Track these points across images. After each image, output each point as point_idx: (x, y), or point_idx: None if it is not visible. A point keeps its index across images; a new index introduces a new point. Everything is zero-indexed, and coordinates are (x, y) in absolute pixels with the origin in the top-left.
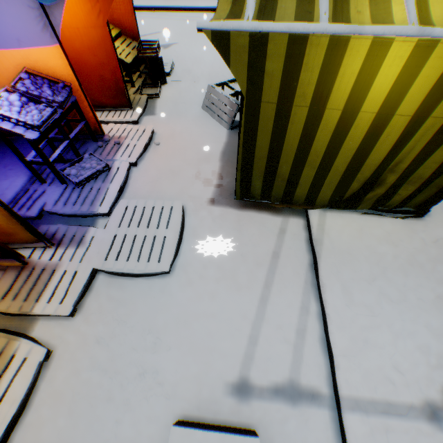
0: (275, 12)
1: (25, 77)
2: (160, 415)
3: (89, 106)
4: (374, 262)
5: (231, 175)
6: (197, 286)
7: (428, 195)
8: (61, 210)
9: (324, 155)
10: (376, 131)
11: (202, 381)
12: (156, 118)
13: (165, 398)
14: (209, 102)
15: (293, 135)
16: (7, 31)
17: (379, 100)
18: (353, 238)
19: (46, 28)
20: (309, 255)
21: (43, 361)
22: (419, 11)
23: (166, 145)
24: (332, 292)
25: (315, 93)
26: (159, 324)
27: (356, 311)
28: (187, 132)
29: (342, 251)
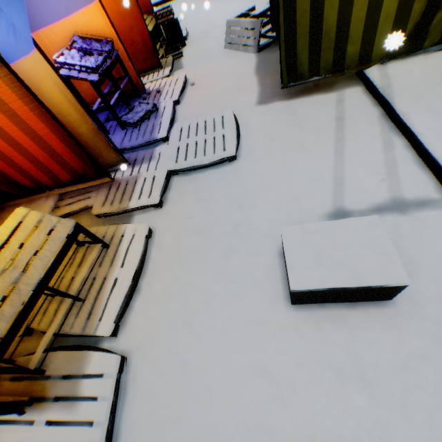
0: None
1: (76, 39)
2: (264, 249)
3: (129, 61)
4: None
5: (271, 81)
6: (266, 161)
7: None
8: (127, 145)
9: None
10: None
11: (296, 219)
12: (185, 70)
13: (264, 237)
14: (230, 38)
15: None
16: (56, 2)
17: None
18: (426, 73)
19: None
20: (377, 109)
21: (148, 233)
22: None
23: (201, 83)
24: (417, 116)
25: None
26: (239, 193)
27: None
28: (216, 69)
29: (416, 86)
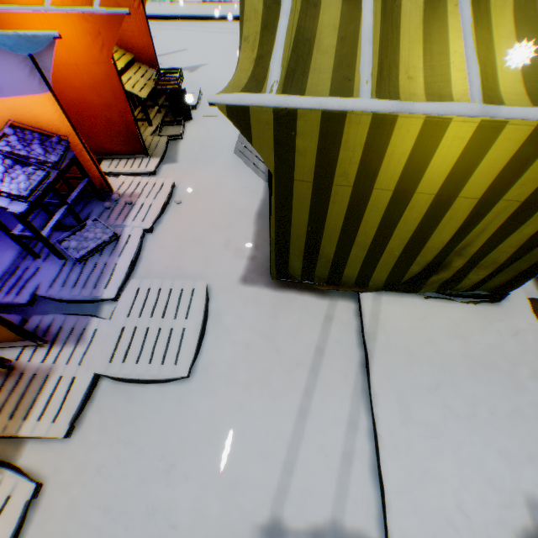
0: (307, 75)
1: (10, 132)
2: None
3: (92, 161)
4: (439, 364)
5: (268, 243)
6: (222, 395)
7: (505, 279)
8: (57, 294)
9: (376, 236)
10: (437, 213)
11: (225, 522)
12: (177, 167)
13: None
14: (243, 147)
15: (335, 215)
16: None
17: (438, 181)
18: (413, 331)
19: (33, 74)
20: (360, 352)
21: (30, 500)
22: (485, 79)
23: (189, 204)
24: (386, 405)
25: (359, 172)
26: (174, 446)
27: (414, 430)
28: (215, 185)
29: (399, 349)
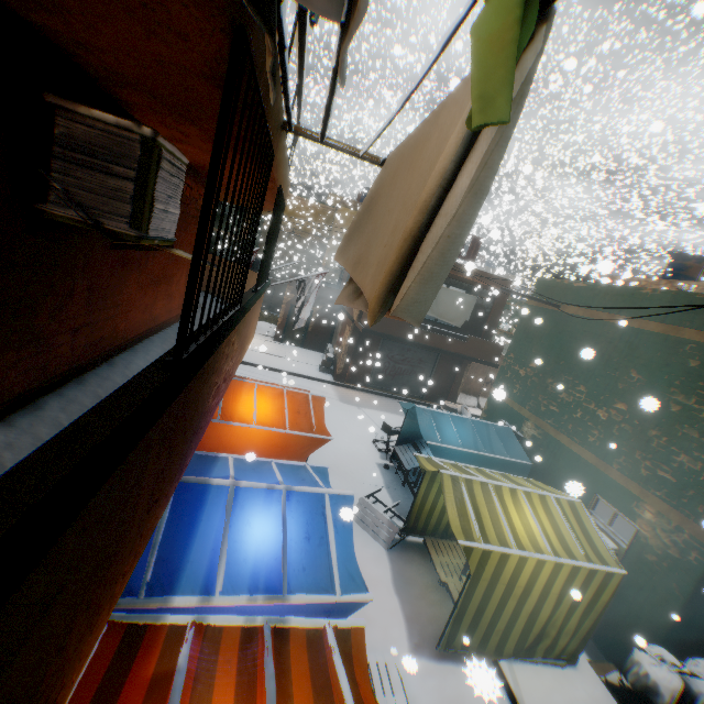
0: (484, 529)
1: None
2: None
3: None
4: None
5: (414, 612)
6: None
7: (575, 643)
8: None
9: (512, 612)
10: (542, 599)
11: None
12: None
13: None
14: (361, 514)
15: (495, 598)
16: None
17: (542, 583)
18: (543, 691)
19: None
20: None
21: None
22: (548, 540)
23: None
24: None
25: (510, 577)
26: None
27: None
28: None
29: None
